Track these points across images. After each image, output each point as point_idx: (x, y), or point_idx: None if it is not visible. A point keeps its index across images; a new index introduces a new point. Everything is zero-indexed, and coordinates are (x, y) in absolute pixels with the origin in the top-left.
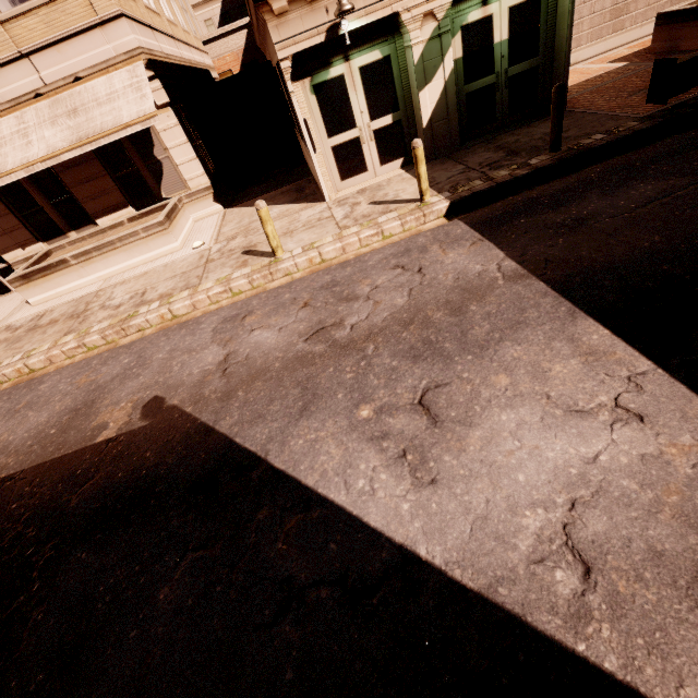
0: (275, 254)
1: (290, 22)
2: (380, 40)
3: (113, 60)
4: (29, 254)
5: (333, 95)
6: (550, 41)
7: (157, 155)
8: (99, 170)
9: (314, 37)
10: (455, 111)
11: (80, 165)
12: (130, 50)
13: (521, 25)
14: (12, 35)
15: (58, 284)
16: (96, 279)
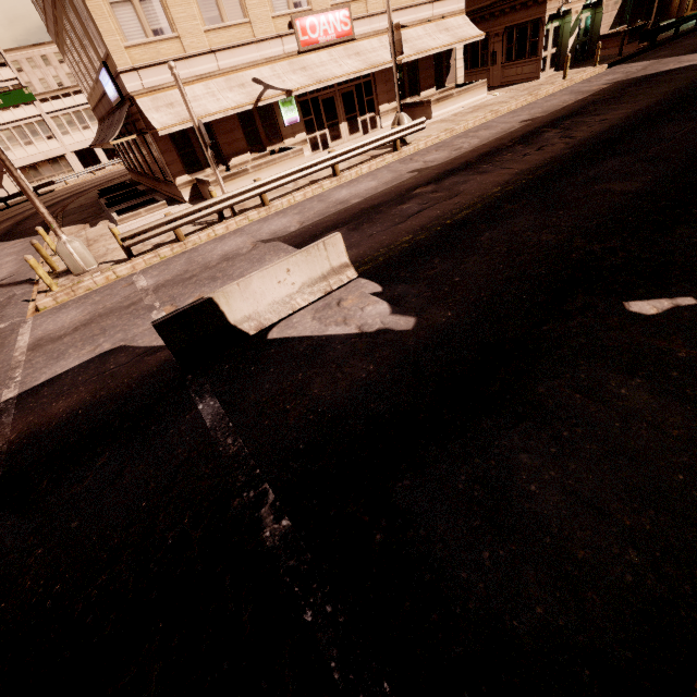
0: (565, 78)
1: (551, 4)
2: (559, 19)
3: (456, 13)
4: (389, 108)
5: (545, 36)
6: (591, 32)
7: (451, 62)
8: (432, 65)
9: (554, 11)
10: (574, 50)
11: (426, 60)
12: (461, 10)
13: (586, 24)
14: None
15: (445, 107)
16: (457, 108)
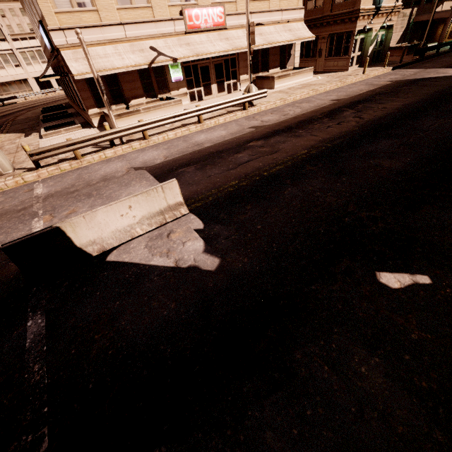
0: (364, 73)
1: (360, 23)
2: (364, 33)
3: (297, 19)
4: (247, 78)
5: (354, 43)
6: (384, 44)
7: (291, 52)
8: (278, 52)
9: (361, 27)
10: (372, 54)
11: (275, 48)
12: (301, 18)
13: (382, 39)
14: (280, 3)
15: (284, 82)
16: (292, 83)
